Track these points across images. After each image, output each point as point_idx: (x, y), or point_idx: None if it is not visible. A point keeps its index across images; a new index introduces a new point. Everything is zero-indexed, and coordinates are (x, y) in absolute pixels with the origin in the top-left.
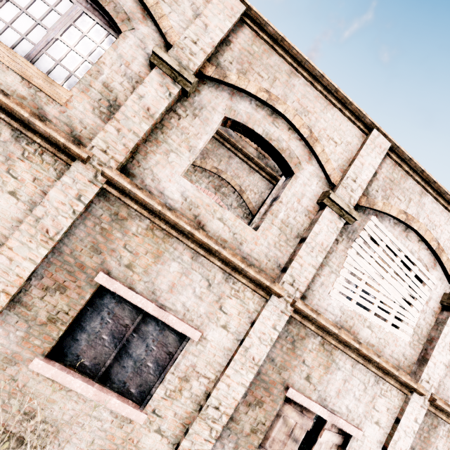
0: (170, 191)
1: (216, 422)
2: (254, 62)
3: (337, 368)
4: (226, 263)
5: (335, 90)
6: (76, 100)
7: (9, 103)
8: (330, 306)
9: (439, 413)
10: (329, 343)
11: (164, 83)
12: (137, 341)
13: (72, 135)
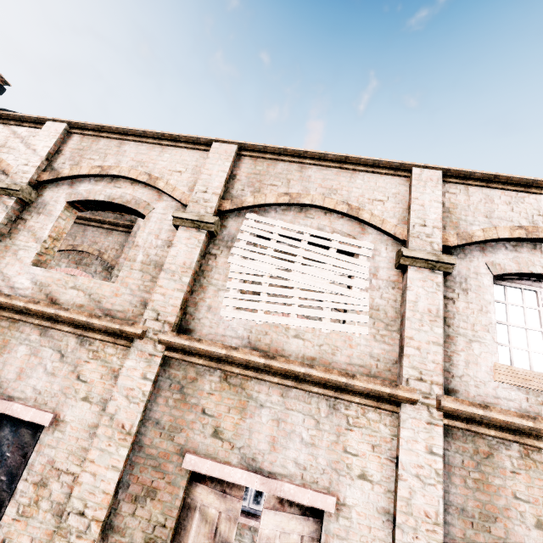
0: (20, 283)
1: (84, 536)
2: (84, 153)
3: (258, 406)
4: (77, 326)
5: (161, 135)
6: None
7: None
8: (229, 329)
9: (476, 427)
10: (234, 374)
11: (2, 201)
12: None
13: None
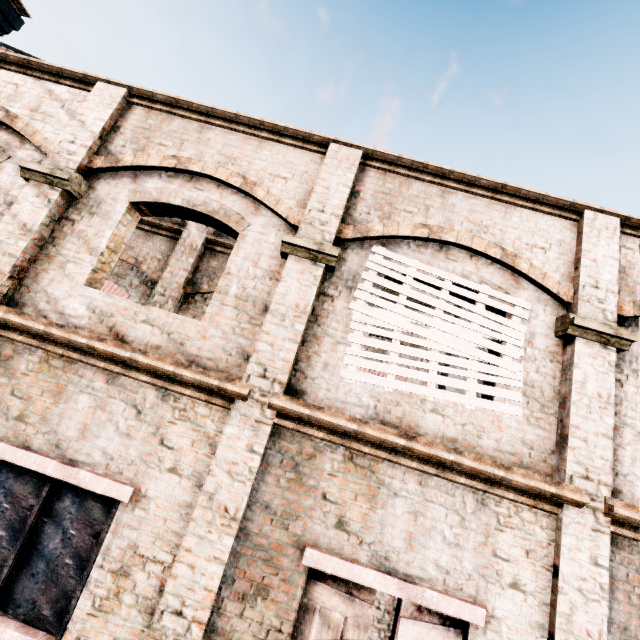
0: (72, 308)
1: None
2: (152, 135)
3: (391, 495)
4: (156, 374)
5: (260, 123)
6: None
7: None
8: (351, 394)
9: None
10: (362, 453)
11: (42, 192)
12: (49, 528)
13: None
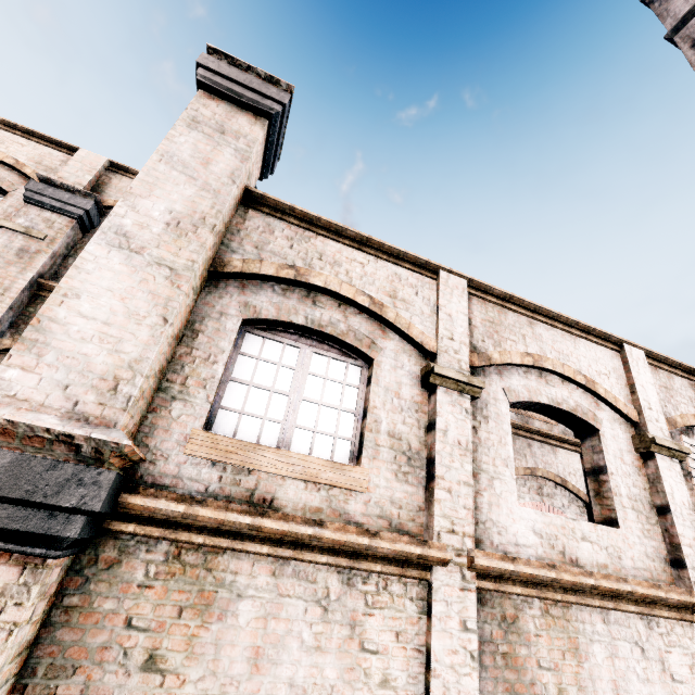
0: (522, 536)
1: None
2: (498, 329)
3: None
4: (635, 601)
5: (575, 323)
6: (373, 475)
7: (340, 536)
8: None
9: None
10: None
11: (454, 400)
12: None
13: (392, 528)
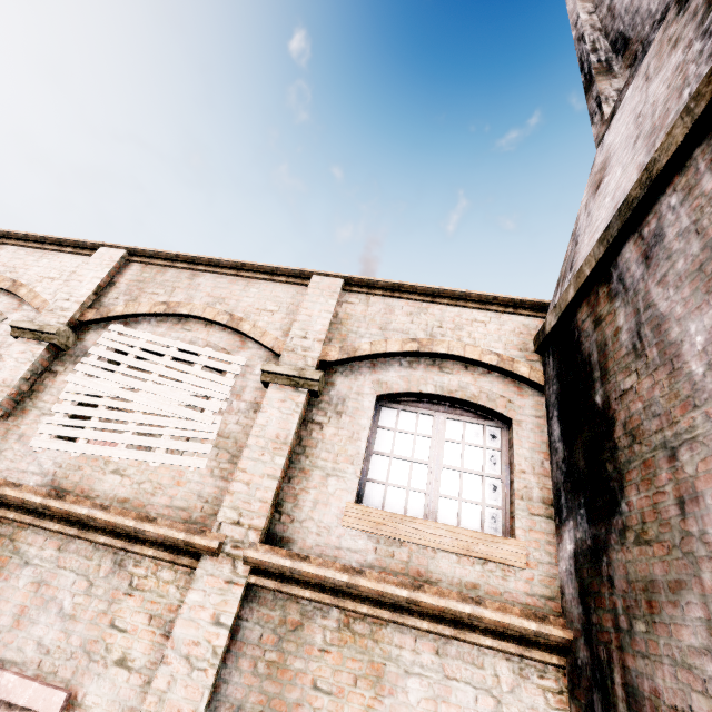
0: None
1: None
2: None
3: (22, 564)
4: None
5: (45, 238)
6: None
7: None
8: (35, 463)
9: (289, 587)
10: (10, 521)
11: None
12: None
13: None
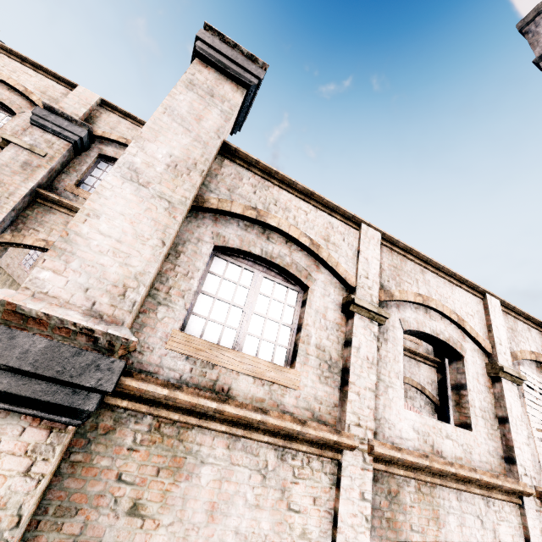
0: (405, 431)
1: None
2: (400, 273)
3: None
4: (480, 486)
5: (454, 274)
6: (303, 377)
7: (280, 422)
8: None
9: None
10: None
11: (366, 325)
12: None
13: (314, 419)
